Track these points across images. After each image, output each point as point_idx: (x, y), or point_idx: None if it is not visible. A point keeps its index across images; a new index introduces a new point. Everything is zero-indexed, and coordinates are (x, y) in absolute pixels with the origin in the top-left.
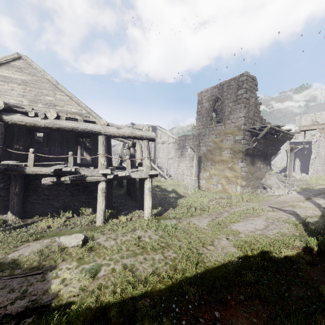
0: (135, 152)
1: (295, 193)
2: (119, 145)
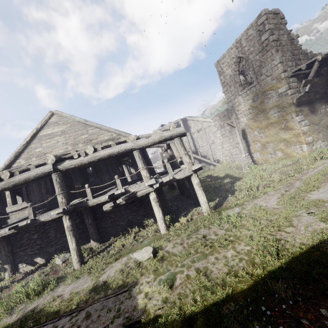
0: (173, 152)
1: None
2: (158, 150)
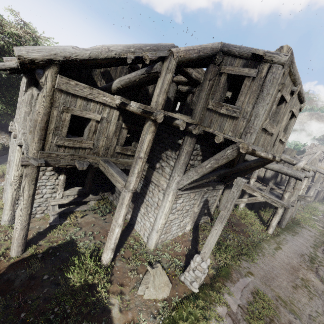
0: None
1: None
2: None
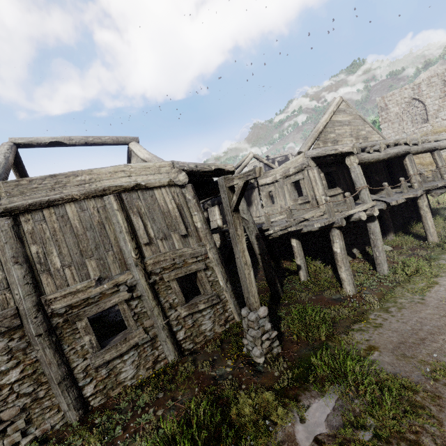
0: None
1: None
2: None
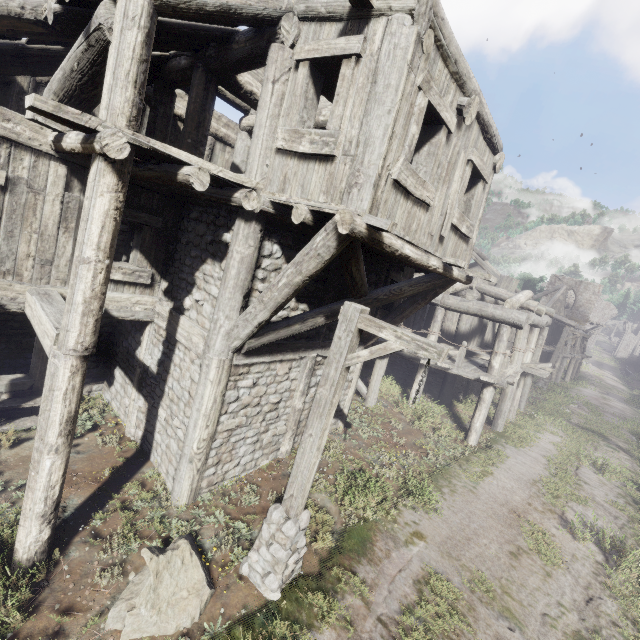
0: None
1: (591, 364)
2: None
